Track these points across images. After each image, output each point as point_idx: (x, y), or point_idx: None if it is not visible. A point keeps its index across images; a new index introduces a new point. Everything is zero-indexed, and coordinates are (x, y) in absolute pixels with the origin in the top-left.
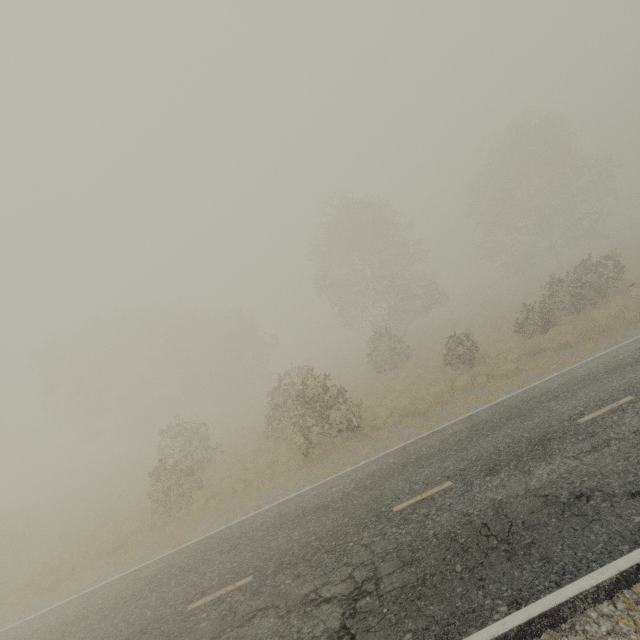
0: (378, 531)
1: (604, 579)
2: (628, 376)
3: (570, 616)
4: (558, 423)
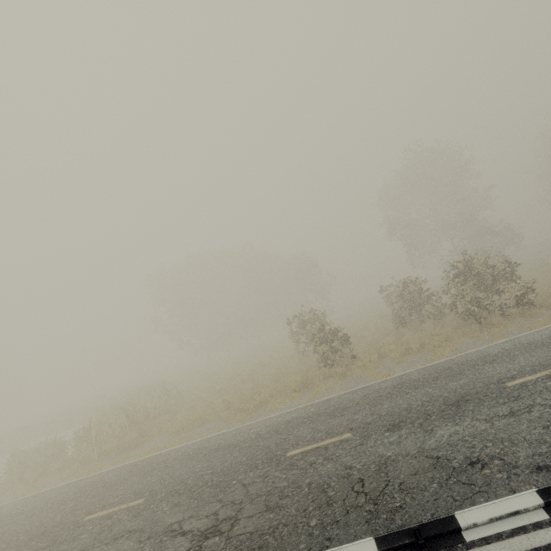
0: None
1: None
2: None
3: None
4: None
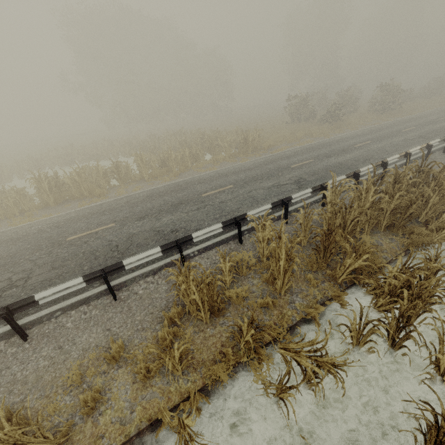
0: None
1: None
2: None
3: None
4: None
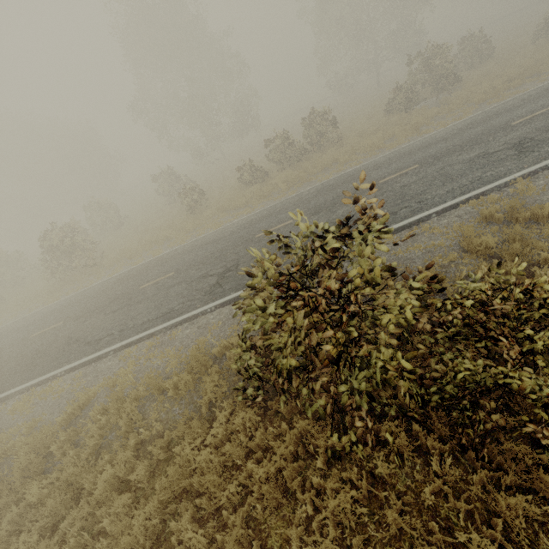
0: (13, 349)
1: (32, 384)
2: (198, 253)
3: (11, 398)
4: (135, 287)
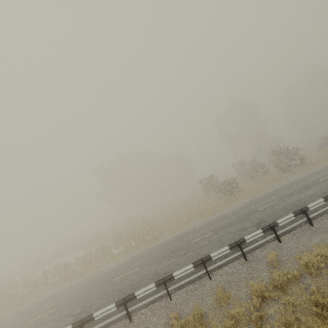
0: None
1: None
2: None
3: None
4: None
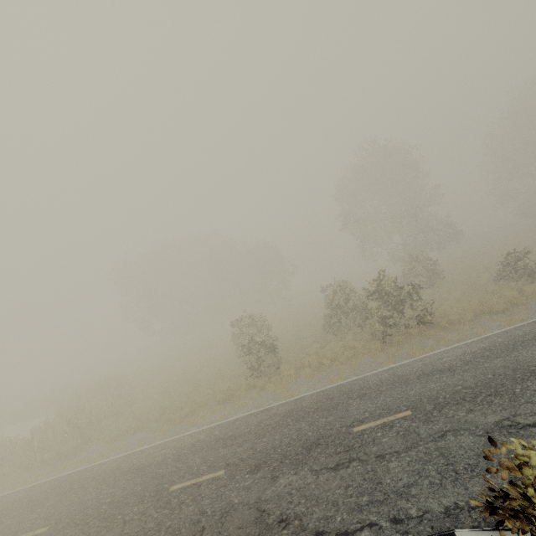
0: None
1: None
2: None
3: None
4: None
